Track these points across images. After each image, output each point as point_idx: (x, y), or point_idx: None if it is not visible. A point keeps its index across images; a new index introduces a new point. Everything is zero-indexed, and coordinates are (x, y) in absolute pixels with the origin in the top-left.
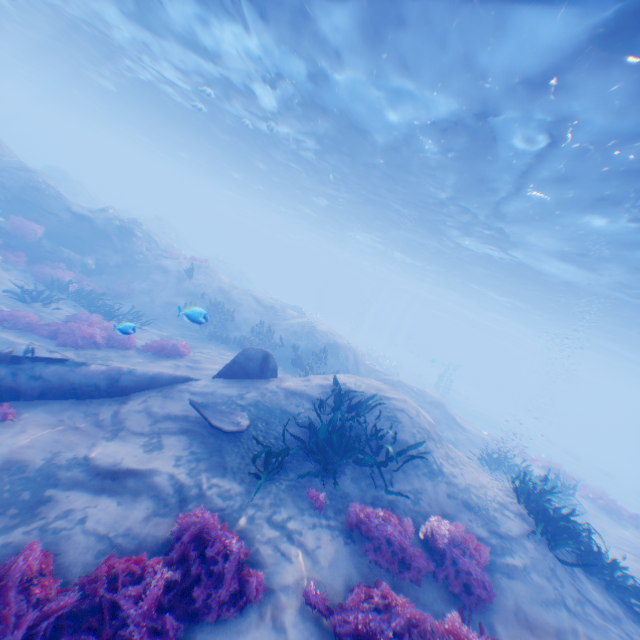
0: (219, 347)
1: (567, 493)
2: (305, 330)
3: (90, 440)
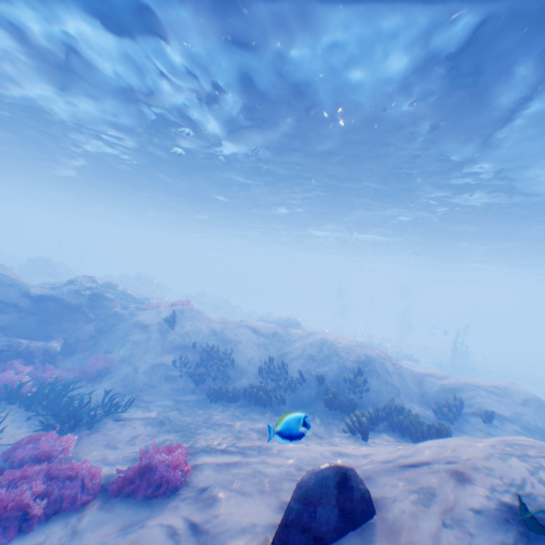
0: (229, 415)
1: None
2: (324, 351)
3: None
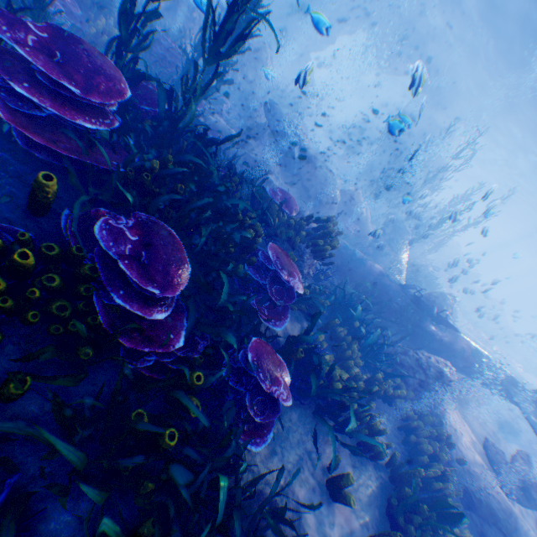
0: None
1: None
2: None
3: None
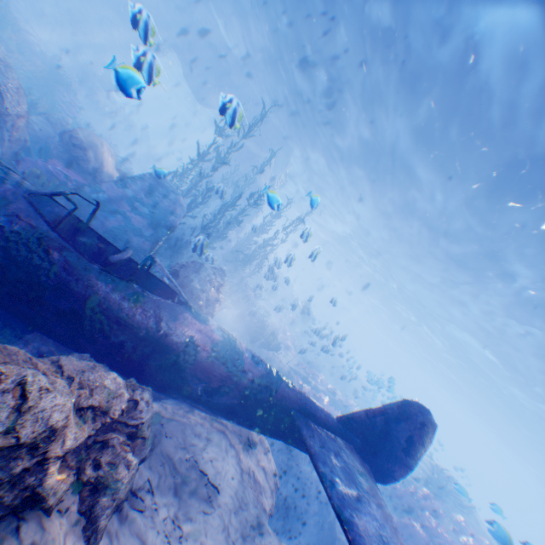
0: None
1: None
2: None
3: None
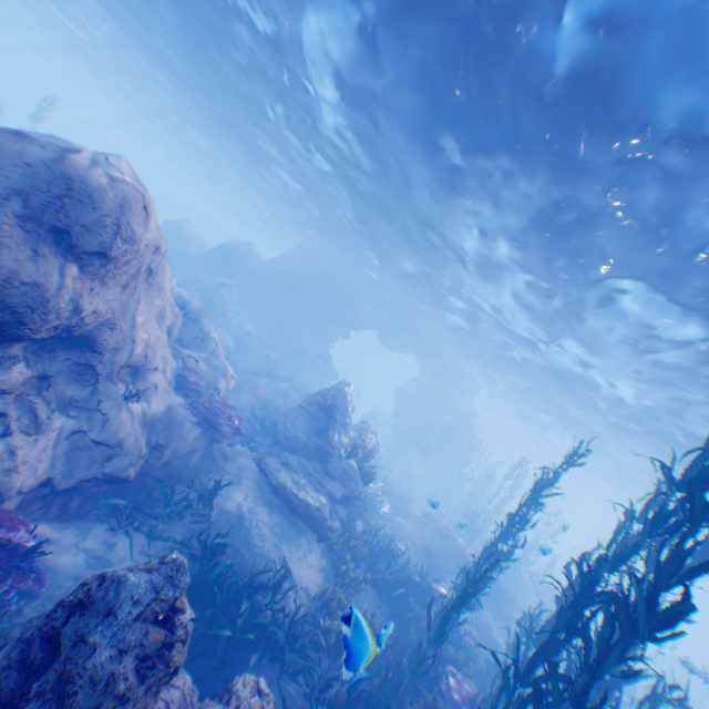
0: None
1: None
2: None
3: None
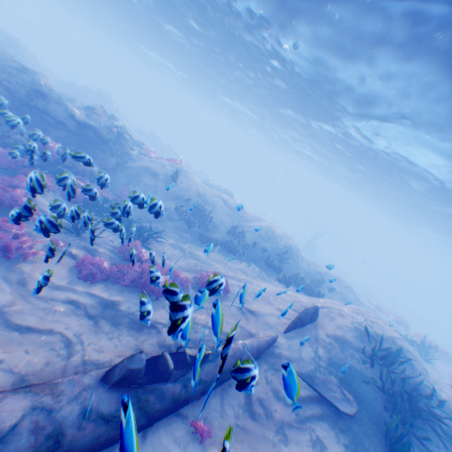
0: (219, 256)
1: (432, 355)
2: (268, 234)
3: (275, 450)
